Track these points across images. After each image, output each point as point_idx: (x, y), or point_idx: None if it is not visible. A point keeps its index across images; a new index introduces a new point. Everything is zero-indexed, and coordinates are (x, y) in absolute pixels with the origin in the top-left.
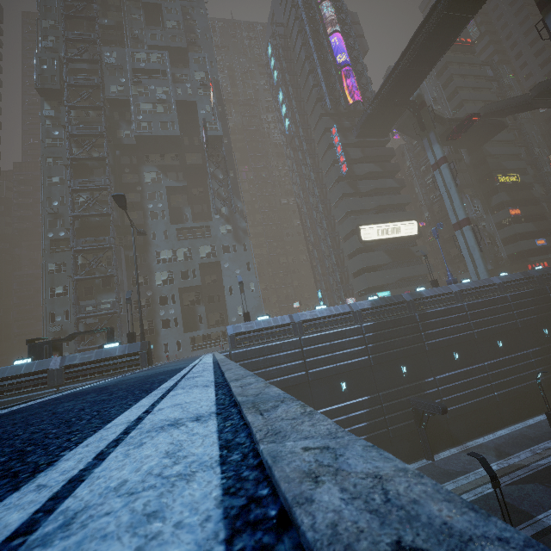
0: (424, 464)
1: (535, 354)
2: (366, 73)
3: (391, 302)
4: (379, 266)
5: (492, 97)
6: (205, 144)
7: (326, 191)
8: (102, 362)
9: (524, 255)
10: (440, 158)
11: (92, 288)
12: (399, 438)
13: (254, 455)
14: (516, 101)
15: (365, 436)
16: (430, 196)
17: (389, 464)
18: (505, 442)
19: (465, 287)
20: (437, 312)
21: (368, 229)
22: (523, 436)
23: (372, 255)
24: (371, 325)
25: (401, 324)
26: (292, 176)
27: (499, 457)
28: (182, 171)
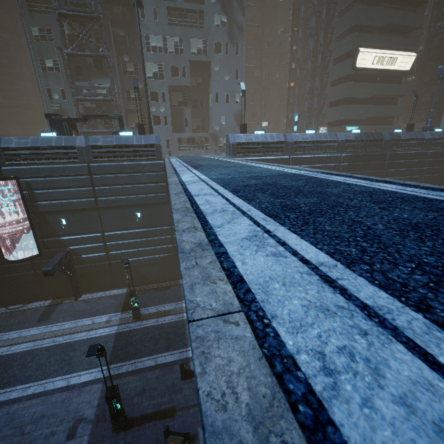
0: None
1: None
2: None
3: (372, 138)
4: (357, 99)
5: None
6: None
7: None
8: (122, 147)
9: None
10: None
11: (81, 68)
12: None
13: None
14: None
15: None
16: (438, 24)
17: None
18: None
19: (437, 136)
20: (405, 155)
21: (367, 53)
22: None
23: (358, 85)
24: (349, 156)
25: (373, 159)
26: None
27: None
28: None
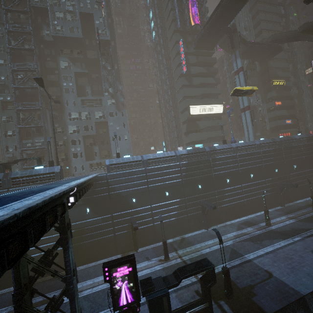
0: (203, 231)
1: (269, 181)
2: (205, 4)
3: (198, 151)
4: (198, 129)
5: (279, 29)
6: (98, 45)
7: (174, 82)
8: (33, 176)
9: (278, 128)
10: (239, 68)
11: (30, 133)
12: (193, 219)
13: None
14: (290, 34)
15: (175, 218)
16: None
17: None
18: (244, 222)
19: (239, 145)
20: (222, 158)
21: (195, 108)
22: (253, 220)
23: (195, 123)
24: (185, 163)
25: (201, 163)
26: (155, 70)
27: (238, 229)
28: (84, 62)
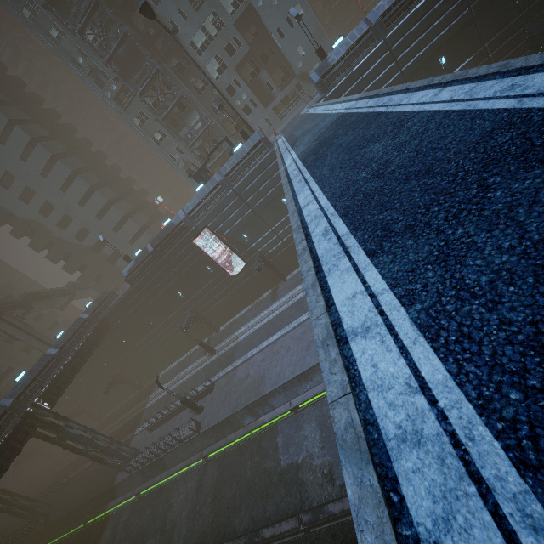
0: None
1: None
2: None
3: None
4: None
5: None
6: None
7: None
8: (242, 161)
9: None
10: None
11: (174, 120)
12: None
13: (472, 79)
14: None
15: None
16: None
17: (499, 63)
18: None
19: None
20: None
21: None
22: None
23: None
24: None
25: None
26: None
27: None
28: None
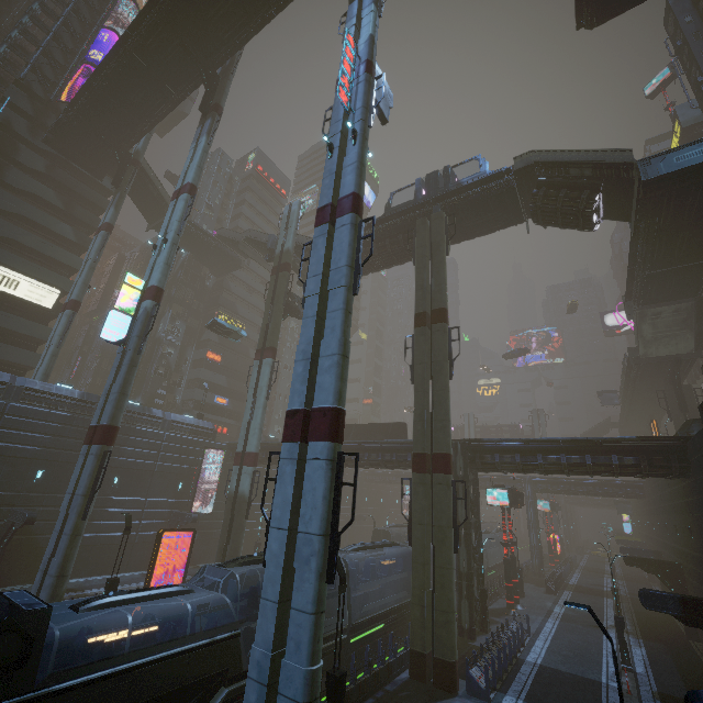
0: None
1: None
2: None
3: None
4: None
5: None
6: None
7: None
8: None
9: (194, 405)
10: (105, 223)
11: None
12: None
13: None
14: (236, 236)
15: None
16: None
17: None
18: None
19: None
20: None
21: None
22: None
23: None
24: None
25: None
26: None
27: None
28: None
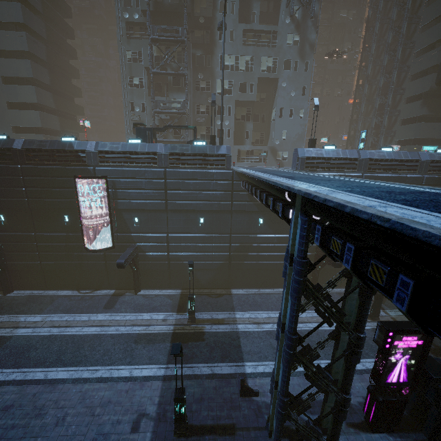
0: None
1: None
2: None
3: None
4: (438, 117)
5: None
6: None
7: (421, 3)
8: (196, 156)
9: None
10: None
11: (161, 85)
12: None
13: None
14: None
15: None
16: None
17: None
18: None
19: None
20: None
21: None
22: None
23: (440, 102)
24: (433, 178)
25: None
26: None
27: None
28: None
